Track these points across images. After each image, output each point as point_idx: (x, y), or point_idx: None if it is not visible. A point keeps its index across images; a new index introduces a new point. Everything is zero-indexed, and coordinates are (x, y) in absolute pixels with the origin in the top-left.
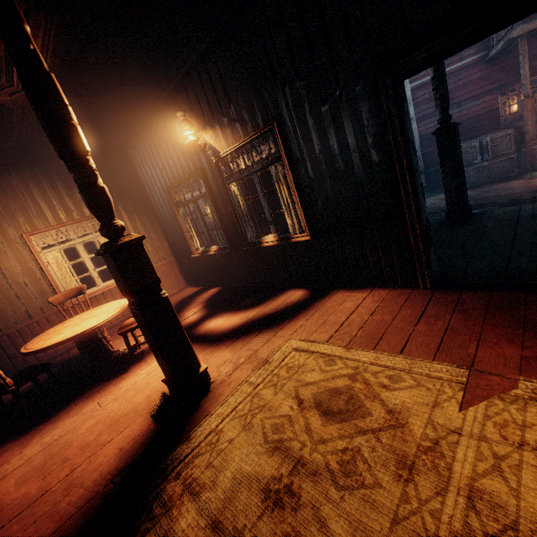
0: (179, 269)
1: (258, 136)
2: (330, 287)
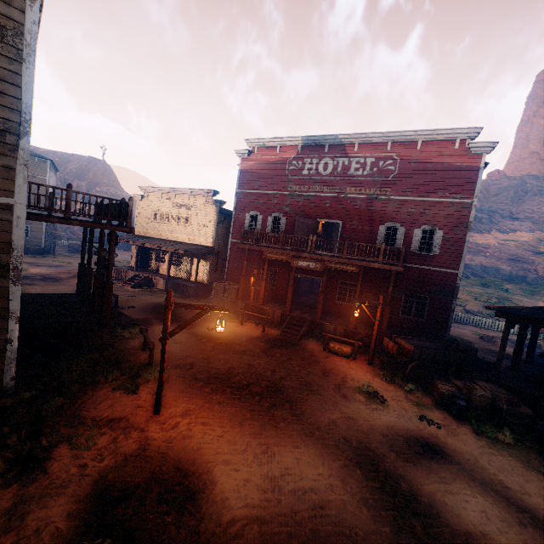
0: None
1: None
2: None
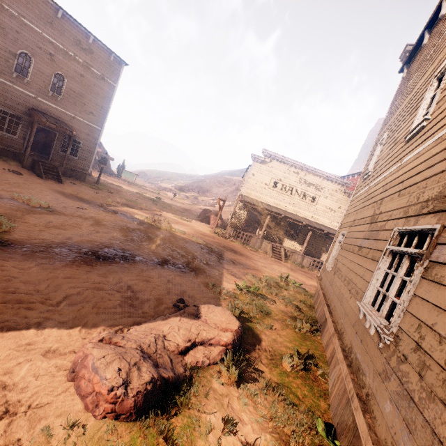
0: None
1: None
2: None
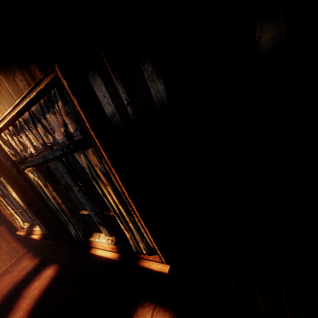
0: (12, 237)
1: (35, 97)
2: None
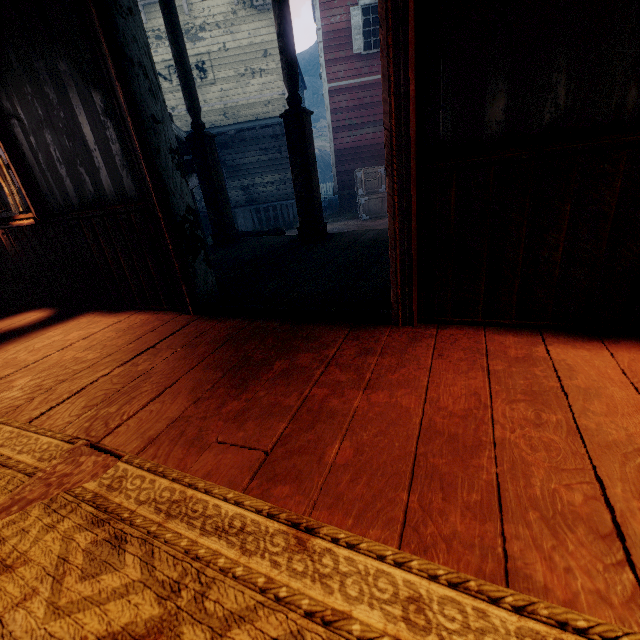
0: None
1: None
2: (88, 308)
